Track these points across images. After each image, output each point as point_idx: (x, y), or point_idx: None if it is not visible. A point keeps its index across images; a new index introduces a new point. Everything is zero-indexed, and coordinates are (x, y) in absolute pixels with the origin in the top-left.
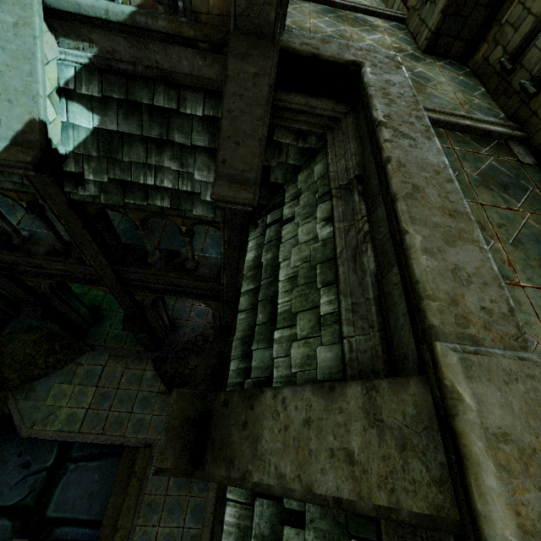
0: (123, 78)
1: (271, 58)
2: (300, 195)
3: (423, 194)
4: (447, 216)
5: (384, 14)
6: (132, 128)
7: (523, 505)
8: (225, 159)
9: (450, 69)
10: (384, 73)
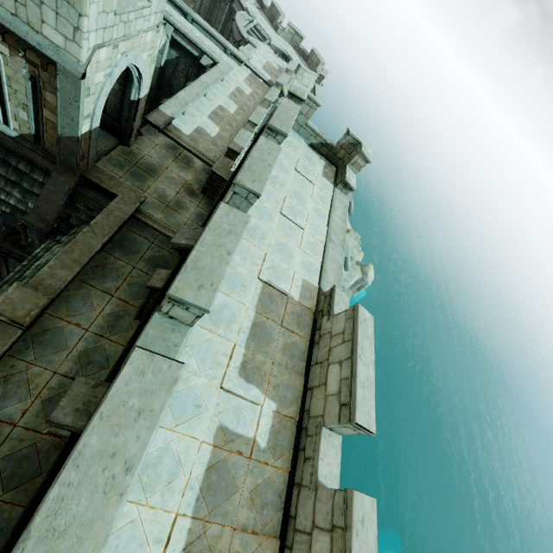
0: (6, 150)
1: (73, 179)
2: (74, 234)
3: (72, 253)
4: (73, 261)
5: (206, 161)
6: (2, 171)
7: (1, 307)
8: (39, 206)
9: (205, 206)
10: (123, 204)
